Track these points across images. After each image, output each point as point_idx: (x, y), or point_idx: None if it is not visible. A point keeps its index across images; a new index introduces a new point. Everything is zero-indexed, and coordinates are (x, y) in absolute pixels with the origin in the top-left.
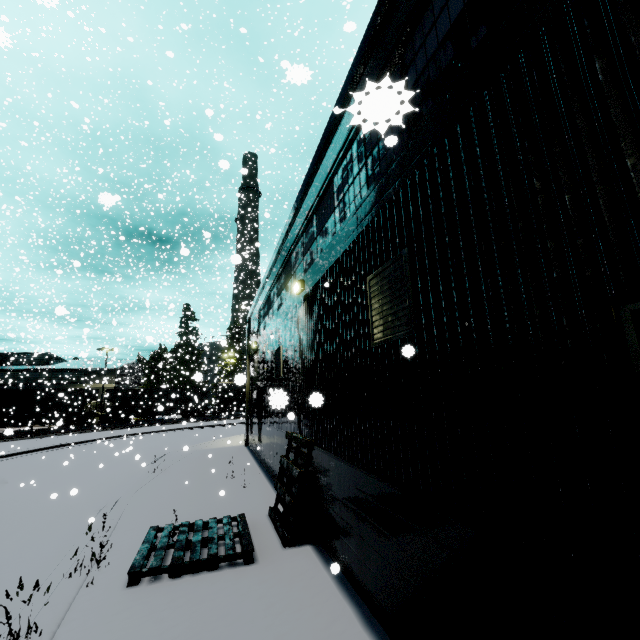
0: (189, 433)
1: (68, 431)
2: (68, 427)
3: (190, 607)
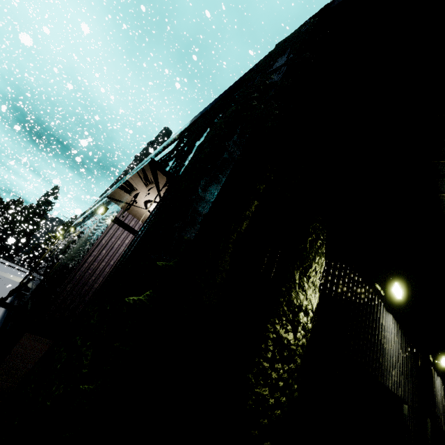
0: None
1: None
2: None
3: None
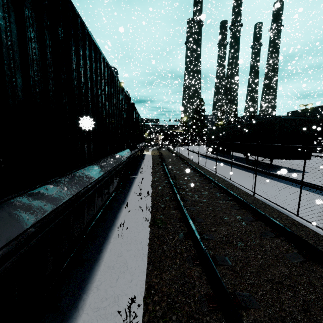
0: None
1: (191, 145)
2: (184, 144)
3: None
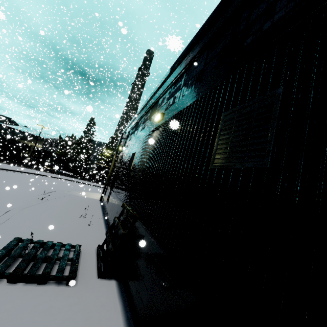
0: (73, 184)
1: (8, 162)
2: (9, 160)
3: (7, 316)
